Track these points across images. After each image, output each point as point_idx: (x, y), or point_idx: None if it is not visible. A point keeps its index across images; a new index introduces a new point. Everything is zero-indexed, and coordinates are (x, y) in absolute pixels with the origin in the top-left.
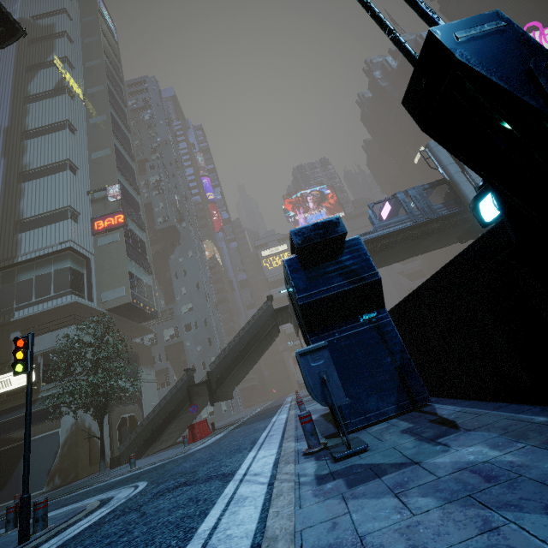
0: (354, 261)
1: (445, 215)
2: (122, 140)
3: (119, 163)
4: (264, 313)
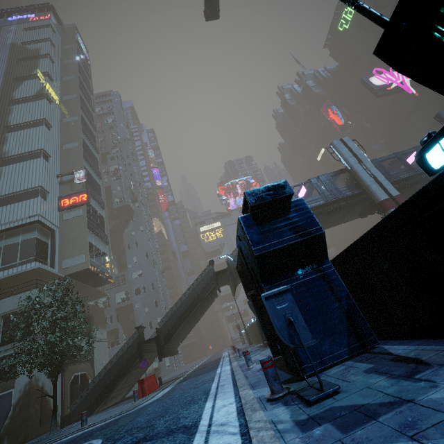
0: (300, 218)
1: (349, 195)
2: (89, 136)
3: (85, 153)
4: (206, 276)
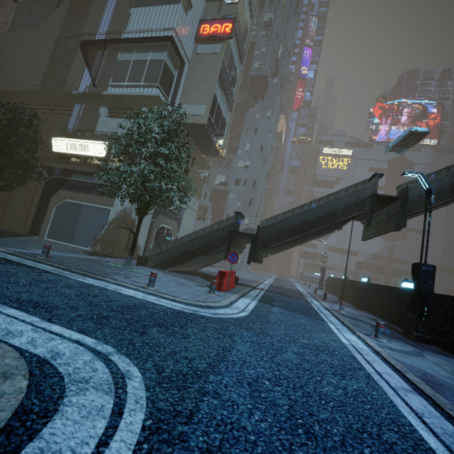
0: None
1: None
2: None
3: None
4: (353, 194)
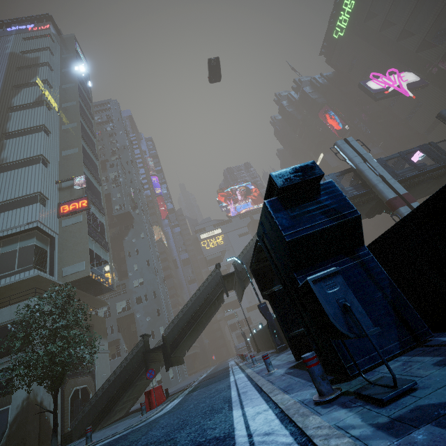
0: (332, 201)
1: (356, 195)
2: (88, 143)
3: (85, 159)
4: (213, 280)
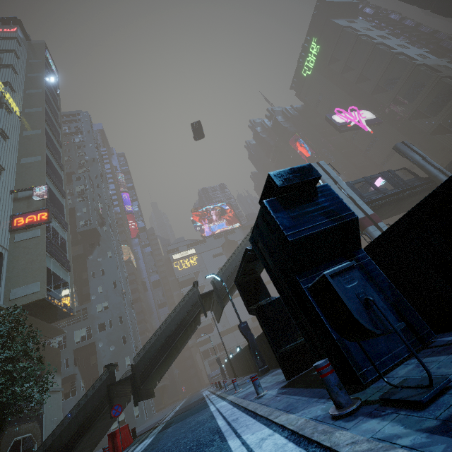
0: (330, 203)
1: None
2: (53, 152)
3: (48, 169)
4: (190, 299)
